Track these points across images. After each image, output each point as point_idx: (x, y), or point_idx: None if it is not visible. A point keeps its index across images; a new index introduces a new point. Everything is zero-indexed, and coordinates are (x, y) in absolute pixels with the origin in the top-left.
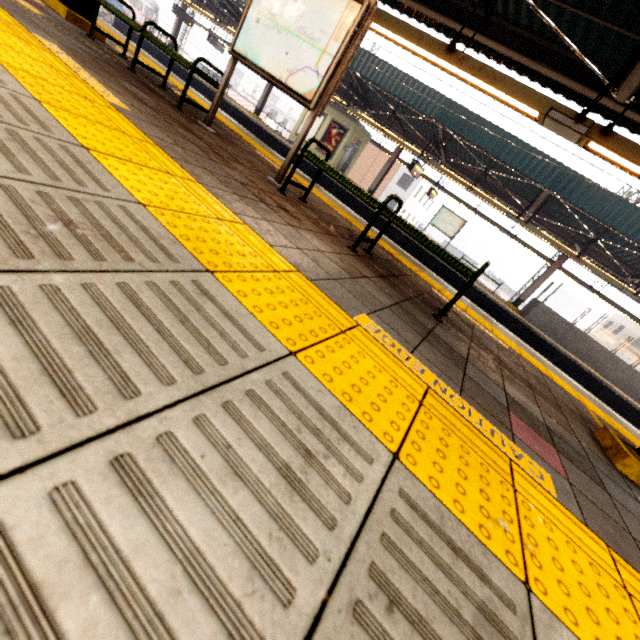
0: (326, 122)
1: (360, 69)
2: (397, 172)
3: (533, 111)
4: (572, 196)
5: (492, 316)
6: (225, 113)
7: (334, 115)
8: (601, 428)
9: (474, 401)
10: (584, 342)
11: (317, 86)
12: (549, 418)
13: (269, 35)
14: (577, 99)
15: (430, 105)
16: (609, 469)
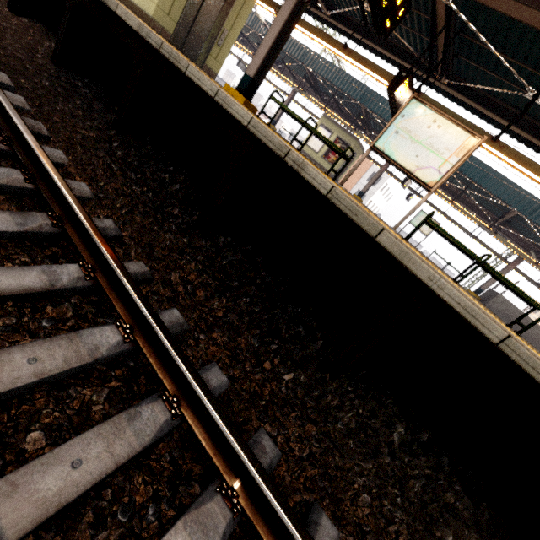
0: (332, 138)
1: (372, 107)
2: (368, 171)
3: None
4: (538, 219)
5: None
6: None
7: (339, 133)
8: None
9: None
10: (534, 329)
11: (438, 179)
12: None
13: (404, 143)
14: None
15: None
16: None
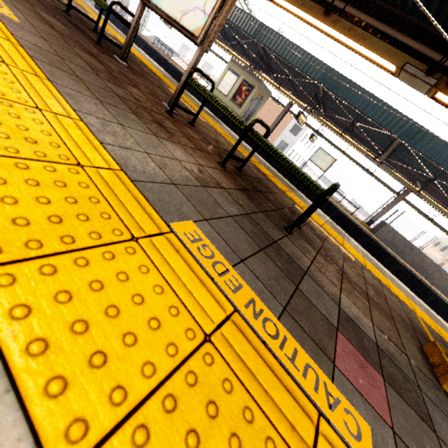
0: (239, 81)
1: (265, 41)
2: (290, 122)
3: (391, 65)
4: (418, 145)
5: (349, 231)
6: (167, 70)
7: (245, 76)
8: (430, 343)
9: (296, 323)
10: (418, 256)
11: (203, 24)
12: (381, 334)
13: None
14: (428, 62)
15: (314, 70)
16: (437, 392)
